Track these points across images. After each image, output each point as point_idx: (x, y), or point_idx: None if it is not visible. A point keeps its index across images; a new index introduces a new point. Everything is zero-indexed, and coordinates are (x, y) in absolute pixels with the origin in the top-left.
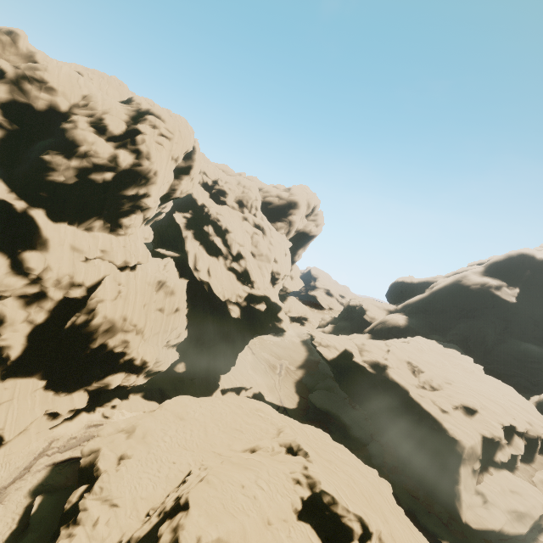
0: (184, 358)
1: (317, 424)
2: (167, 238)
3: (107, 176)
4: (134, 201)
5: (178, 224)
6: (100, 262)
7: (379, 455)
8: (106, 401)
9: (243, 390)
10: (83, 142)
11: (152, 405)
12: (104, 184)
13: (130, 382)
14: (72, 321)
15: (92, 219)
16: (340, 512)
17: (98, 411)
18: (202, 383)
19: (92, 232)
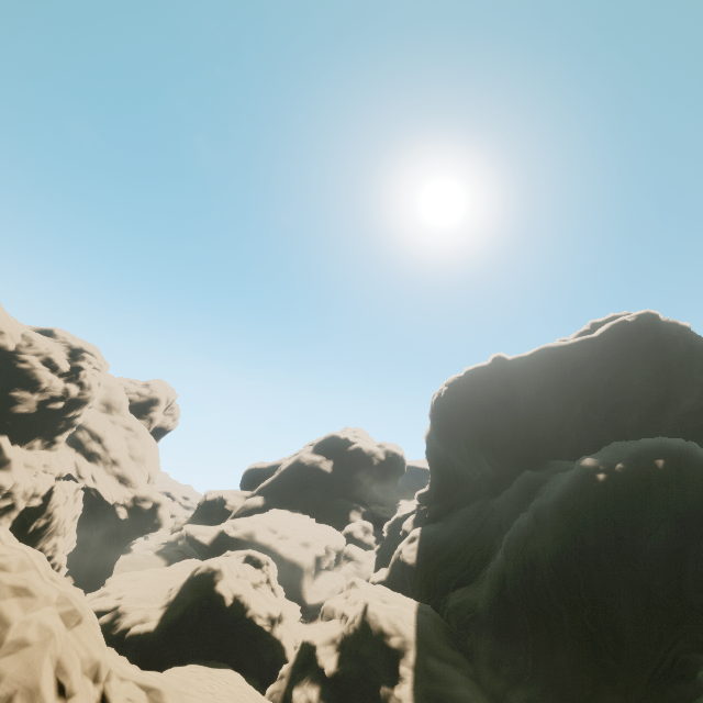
0: (69, 572)
1: None
2: None
3: (60, 404)
4: (69, 421)
5: None
6: (45, 475)
7: None
8: None
9: None
10: (45, 381)
11: None
12: (55, 411)
13: None
14: (35, 525)
15: (36, 439)
16: (259, 556)
17: None
18: None
19: (34, 450)
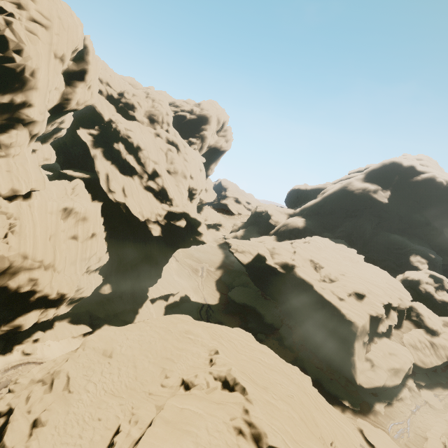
0: (109, 279)
1: (237, 315)
2: (74, 158)
3: None
4: (10, 112)
5: (84, 142)
6: None
7: (289, 336)
8: (25, 337)
9: (170, 296)
10: None
11: (80, 329)
12: None
13: (48, 317)
14: None
15: None
16: None
17: (17, 350)
18: (131, 298)
19: None
